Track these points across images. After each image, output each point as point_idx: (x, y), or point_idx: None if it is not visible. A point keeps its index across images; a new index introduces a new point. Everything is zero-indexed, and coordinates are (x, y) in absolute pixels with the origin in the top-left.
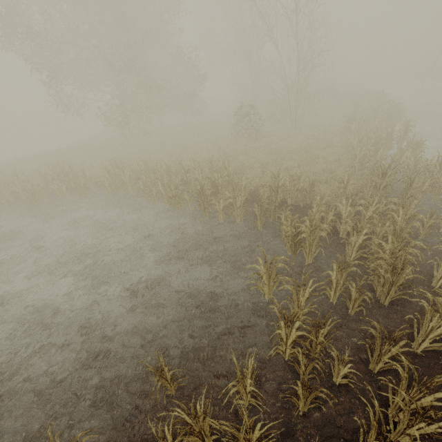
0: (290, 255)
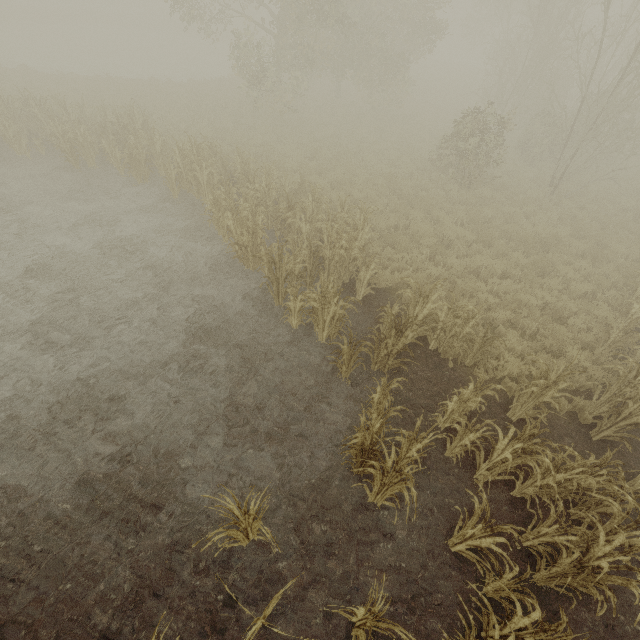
0: (355, 465)
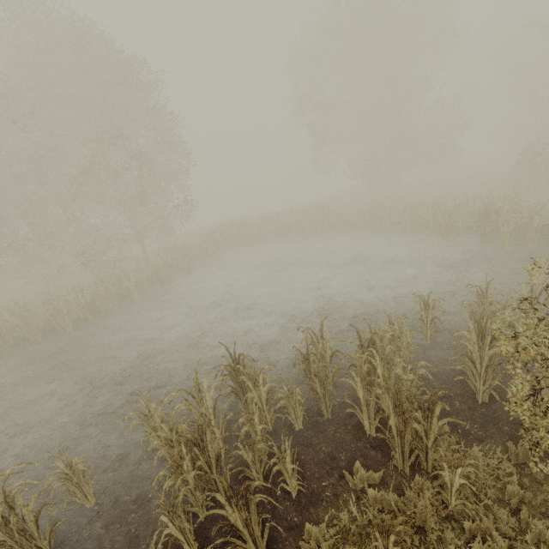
0: None
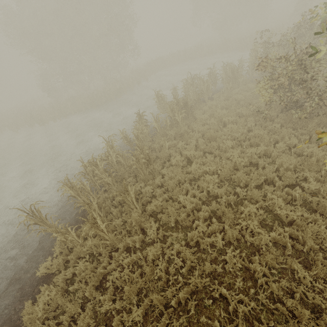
0: None
